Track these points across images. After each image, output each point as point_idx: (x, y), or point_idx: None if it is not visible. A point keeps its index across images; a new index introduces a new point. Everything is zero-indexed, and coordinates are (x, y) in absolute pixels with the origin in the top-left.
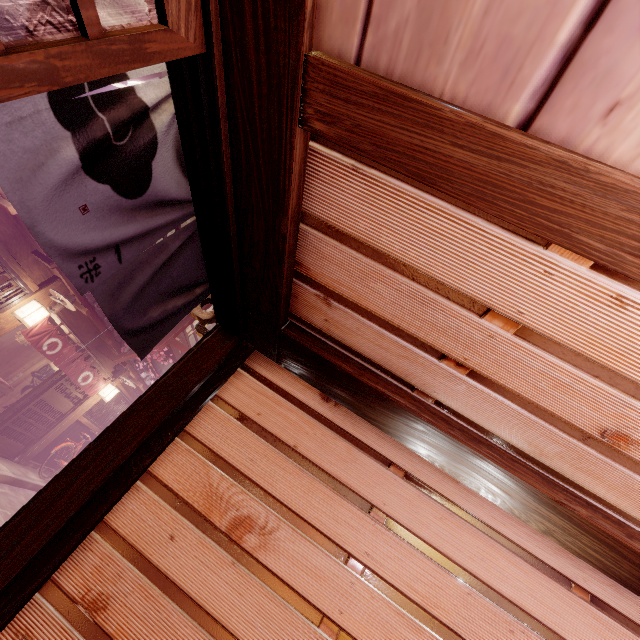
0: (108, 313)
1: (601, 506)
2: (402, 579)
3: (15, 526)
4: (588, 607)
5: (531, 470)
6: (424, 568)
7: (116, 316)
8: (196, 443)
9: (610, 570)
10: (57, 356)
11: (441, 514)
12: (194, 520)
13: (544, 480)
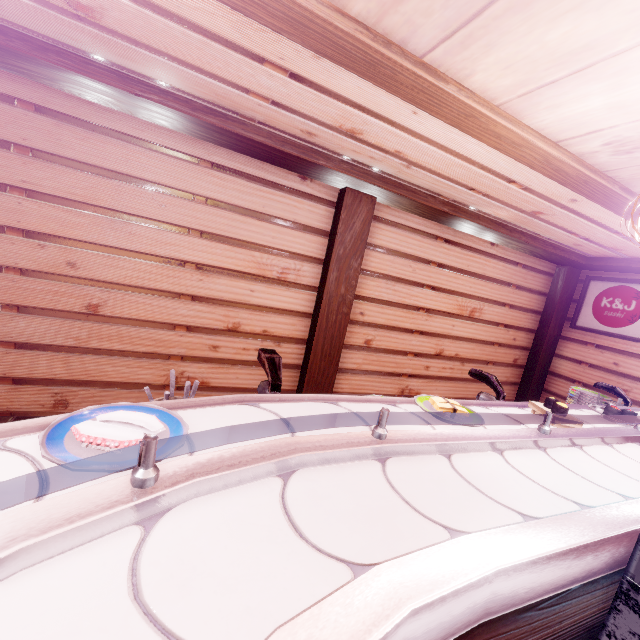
0: None
1: (170, 90)
2: (62, 190)
3: None
4: (210, 172)
5: (106, 70)
6: (78, 179)
7: None
8: None
9: (220, 143)
10: None
11: (83, 136)
12: None
13: (120, 78)
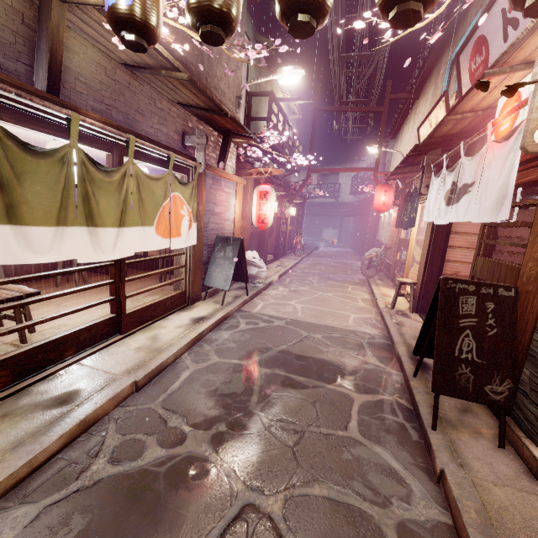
0: (430, 221)
1: None
2: None
3: (428, 269)
4: None
5: None
6: None
7: (430, 219)
8: (456, 233)
9: None
10: (280, 214)
11: None
12: (469, 250)
13: None
